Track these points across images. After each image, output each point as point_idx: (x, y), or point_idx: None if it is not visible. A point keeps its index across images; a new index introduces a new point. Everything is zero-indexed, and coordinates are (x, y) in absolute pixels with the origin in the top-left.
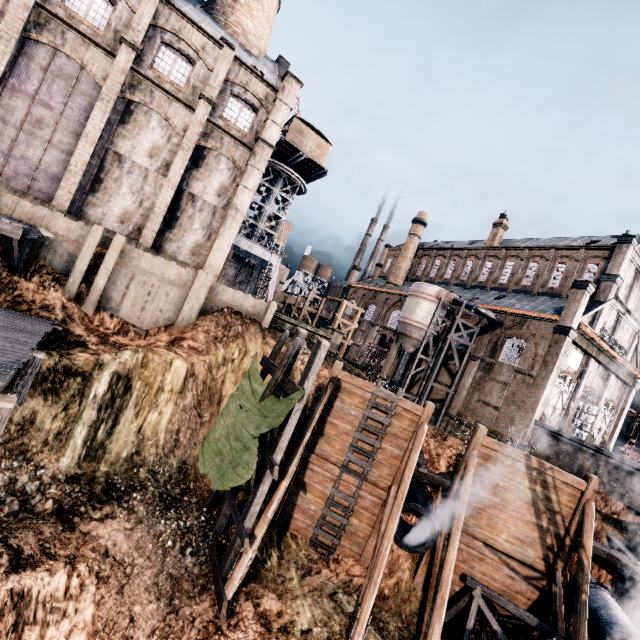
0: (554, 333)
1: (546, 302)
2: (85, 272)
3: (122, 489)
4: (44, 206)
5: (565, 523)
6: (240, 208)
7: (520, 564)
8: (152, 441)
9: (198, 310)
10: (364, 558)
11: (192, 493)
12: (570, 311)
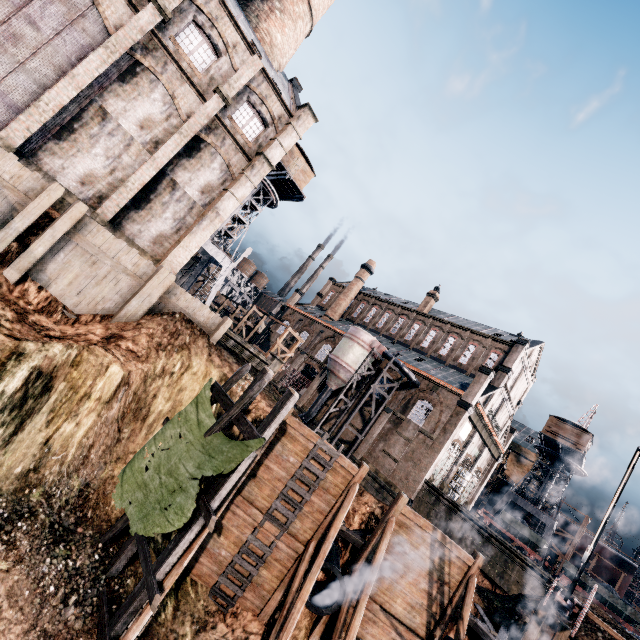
0: (457, 405)
1: (455, 375)
2: (22, 231)
3: (5, 515)
4: None
5: (450, 593)
6: (221, 213)
7: (406, 629)
8: (58, 457)
9: (147, 308)
10: (265, 613)
11: (88, 523)
12: (473, 390)
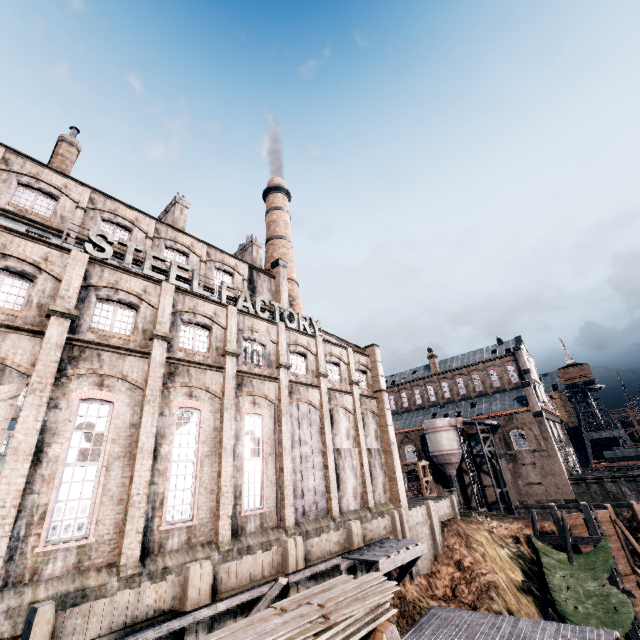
0: (535, 418)
1: (504, 398)
2: None
3: None
4: (329, 520)
5: None
6: (393, 441)
7: None
8: None
9: (440, 533)
10: None
11: None
12: (533, 401)
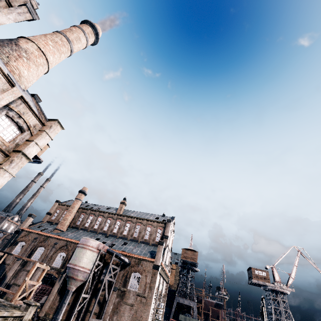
0: (153, 269)
1: (145, 247)
2: None
3: None
4: None
5: None
6: None
7: None
8: None
9: None
10: None
11: None
12: (158, 256)
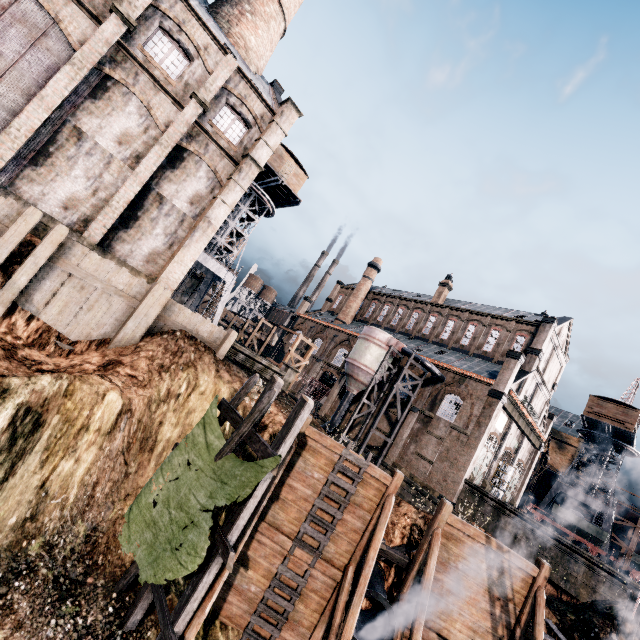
0: (489, 396)
1: (481, 364)
2: (2, 262)
3: None
4: None
5: (516, 611)
6: (213, 222)
7: None
8: (57, 500)
9: (145, 329)
10: None
11: (100, 571)
12: (504, 377)
